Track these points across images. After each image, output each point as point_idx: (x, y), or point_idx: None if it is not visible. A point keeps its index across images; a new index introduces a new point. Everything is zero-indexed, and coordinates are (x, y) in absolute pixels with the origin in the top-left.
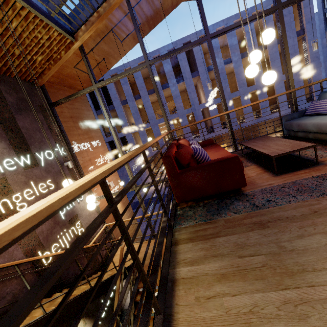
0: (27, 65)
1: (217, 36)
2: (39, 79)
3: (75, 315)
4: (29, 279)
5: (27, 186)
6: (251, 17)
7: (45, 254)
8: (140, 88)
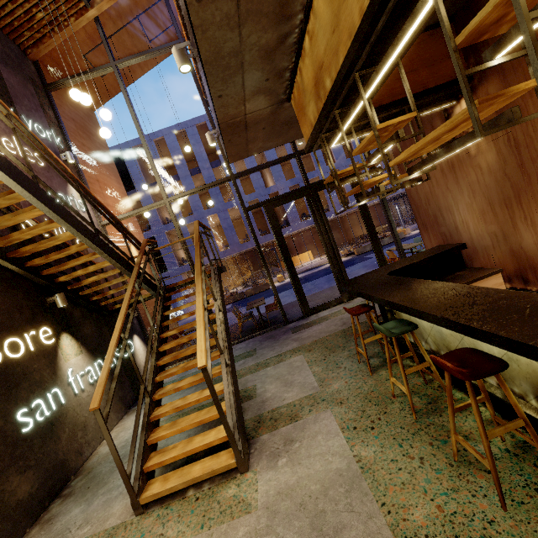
0: (22, 19)
1: None
2: (34, 49)
3: (66, 328)
4: (1, 229)
5: (7, 138)
6: None
7: (26, 222)
8: (179, 165)
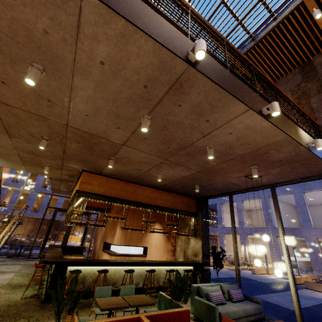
0: None
1: None
2: None
3: None
4: None
5: None
6: None
7: None
8: None
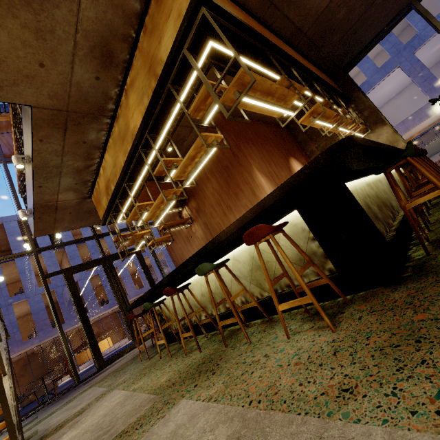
0: None
1: None
2: None
3: None
4: None
5: None
6: None
7: None
8: None
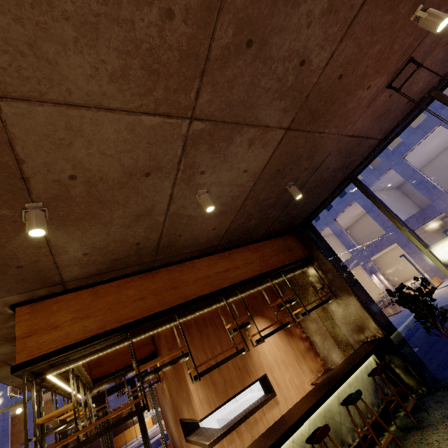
0: None
1: None
2: None
3: None
4: None
5: None
6: None
7: None
8: None
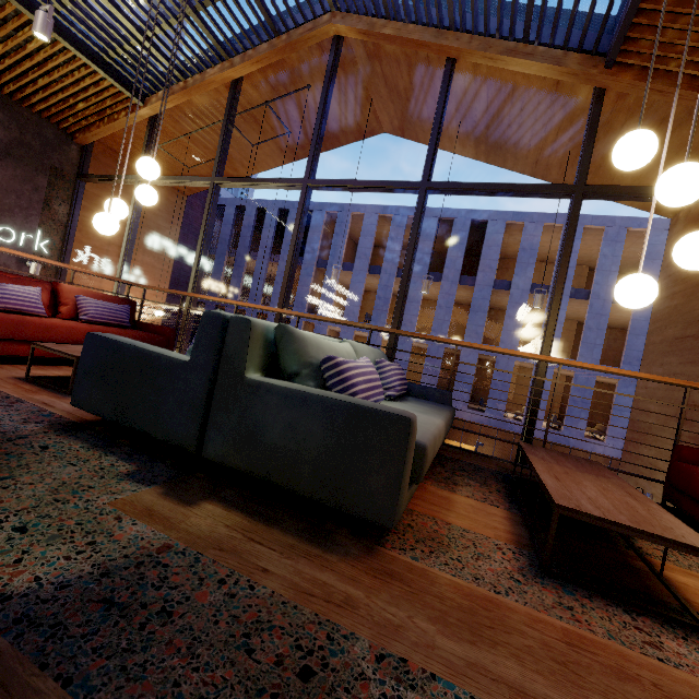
0: (60, 106)
1: (322, 187)
2: (81, 135)
3: None
4: None
5: None
6: (376, 182)
7: None
8: (361, 254)
